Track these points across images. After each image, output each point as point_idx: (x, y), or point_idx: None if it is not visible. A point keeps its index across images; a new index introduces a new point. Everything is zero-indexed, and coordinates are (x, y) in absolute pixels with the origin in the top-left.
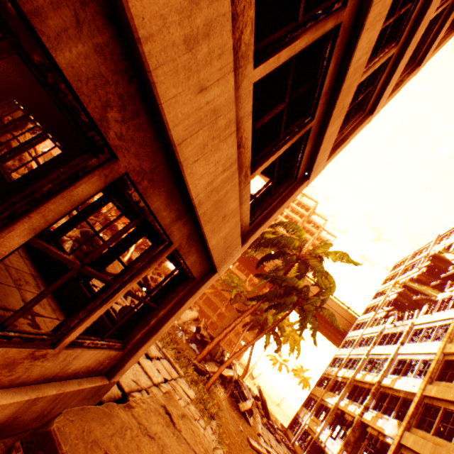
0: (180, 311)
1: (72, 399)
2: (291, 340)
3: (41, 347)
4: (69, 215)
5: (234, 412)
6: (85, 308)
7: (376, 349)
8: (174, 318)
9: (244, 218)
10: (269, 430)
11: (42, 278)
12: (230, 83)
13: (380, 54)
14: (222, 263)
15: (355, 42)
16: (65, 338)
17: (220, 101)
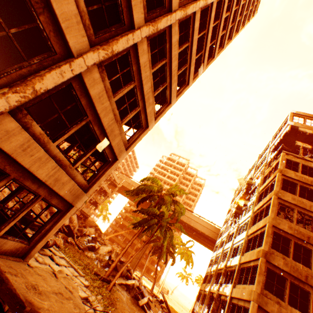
0: (57, 226)
1: None
2: (186, 256)
3: None
4: None
5: (134, 306)
6: (7, 221)
7: (226, 245)
8: (55, 229)
9: (81, 181)
10: None
11: None
12: (42, 151)
13: (131, 112)
14: (75, 202)
15: (101, 121)
16: (0, 232)
17: (40, 155)
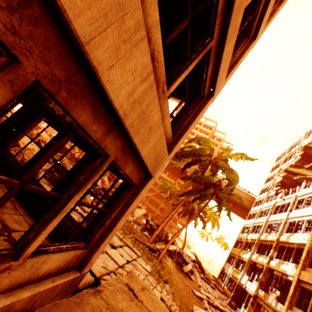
0: (128, 212)
1: (49, 294)
2: (212, 219)
3: (2, 262)
4: None
5: (180, 274)
6: (39, 221)
7: (272, 217)
8: (124, 217)
9: (167, 131)
10: (205, 282)
11: (19, 201)
12: None
13: None
14: (155, 170)
15: None
16: (26, 249)
17: None
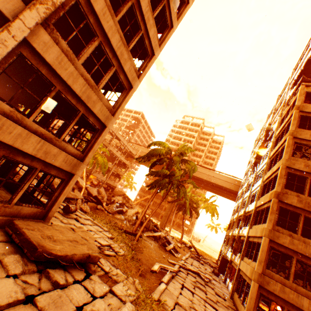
0: (65, 192)
1: None
2: (210, 209)
3: (6, 204)
4: (38, 177)
5: (162, 251)
6: (16, 192)
7: (245, 195)
8: (63, 195)
9: (74, 152)
10: (196, 260)
11: None
12: (19, 127)
13: (106, 74)
14: (74, 171)
15: (72, 89)
16: (13, 201)
17: (19, 132)
